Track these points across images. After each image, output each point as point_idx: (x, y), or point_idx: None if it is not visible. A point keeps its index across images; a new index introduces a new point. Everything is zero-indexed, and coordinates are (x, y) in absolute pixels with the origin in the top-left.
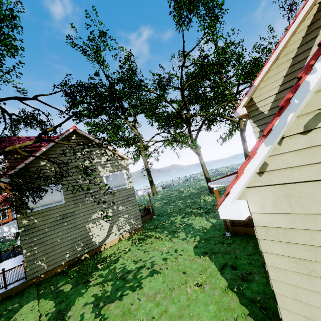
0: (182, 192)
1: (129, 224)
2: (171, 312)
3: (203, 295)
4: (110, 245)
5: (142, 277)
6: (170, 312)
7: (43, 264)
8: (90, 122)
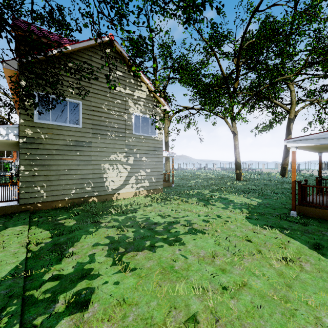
0: (198, 175)
1: (149, 181)
2: (259, 288)
3: (309, 276)
4: (124, 196)
5: (178, 232)
6: (257, 288)
7: (42, 191)
8: None
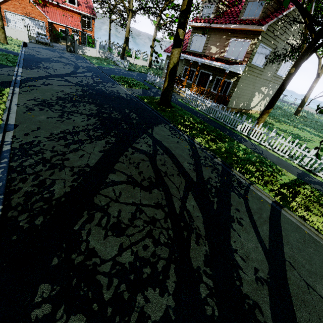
0: None
1: (264, 106)
2: None
3: None
4: (252, 112)
5: (305, 139)
6: None
7: (234, 103)
8: None
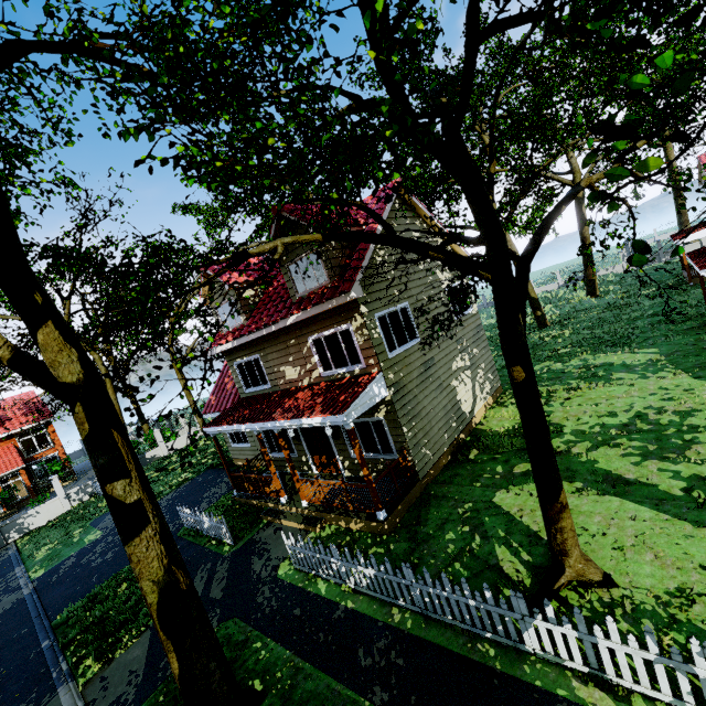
0: None
1: (489, 382)
2: None
3: None
4: (479, 417)
5: (673, 421)
6: None
7: (427, 452)
8: (192, 205)
